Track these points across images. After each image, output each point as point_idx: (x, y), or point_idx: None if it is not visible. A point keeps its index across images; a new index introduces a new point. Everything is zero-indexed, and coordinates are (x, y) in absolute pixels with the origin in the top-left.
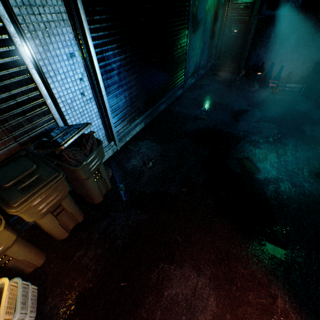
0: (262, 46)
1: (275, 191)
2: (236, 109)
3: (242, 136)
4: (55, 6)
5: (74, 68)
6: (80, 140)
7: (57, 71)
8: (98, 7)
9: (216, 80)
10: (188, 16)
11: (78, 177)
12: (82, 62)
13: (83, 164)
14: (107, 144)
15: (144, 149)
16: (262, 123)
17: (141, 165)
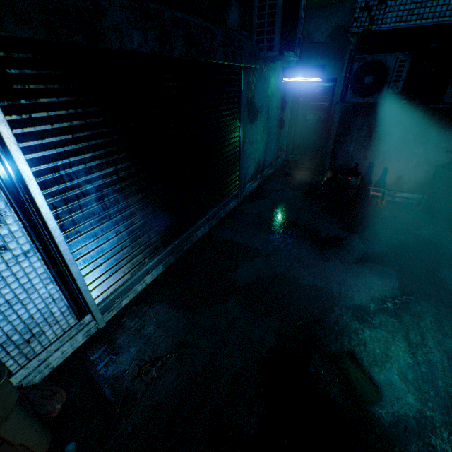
0: (352, 140)
1: None
2: (322, 236)
3: (336, 295)
4: None
5: None
6: None
7: None
8: (46, 98)
9: (290, 183)
10: (239, 103)
11: None
12: (1, 191)
13: None
14: (74, 323)
15: (151, 327)
16: (368, 266)
17: (135, 372)
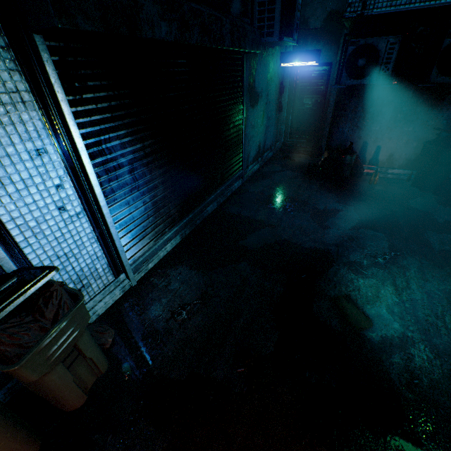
0: (347, 121)
1: (405, 367)
2: (320, 209)
3: (334, 255)
4: (6, 83)
5: (44, 171)
6: (35, 299)
7: (8, 178)
8: (92, 82)
9: (289, 165)
10: (242, 87)
11: (21, 378)
12: (61, 160)
13: (27, 357)
14: (112, 280)
15: (177, 284)
16: (362, 231)
17: (168, 316)
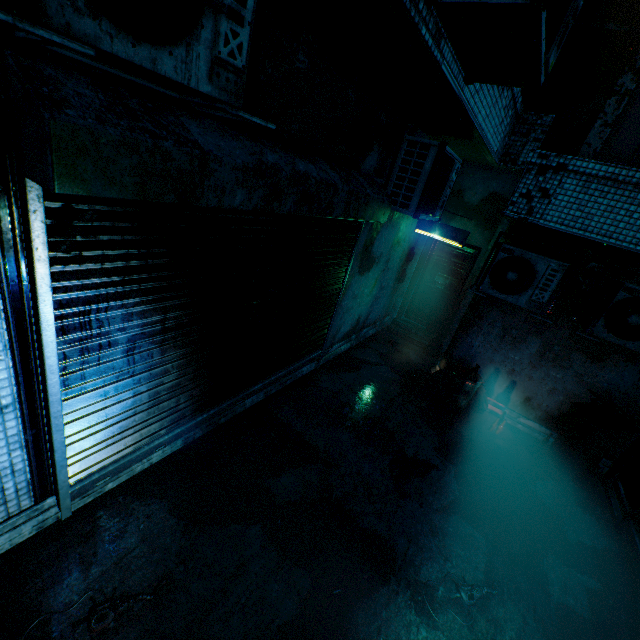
0: (480, 333)
1: None
2: (408, 454)
3: (399, 558)
4: None
5: None
6: None
7: None
8: (108, 235)
9: (392, 357)
10: (351, 252)
11: None
12: (6, 331)
13: None
14: (28, 505)
15: (134, 538)
16: (455, 521)
17: (85, 610)
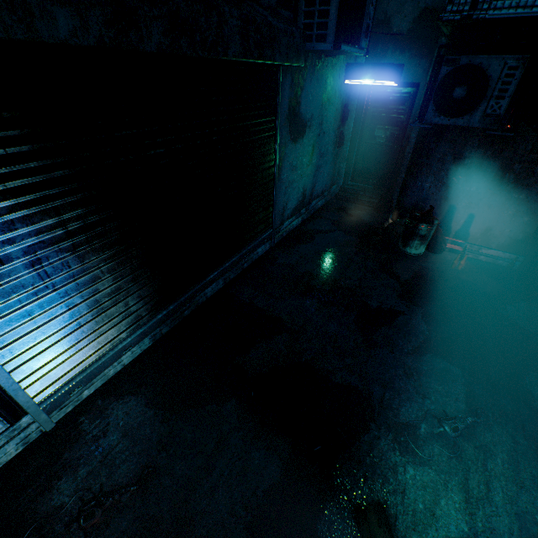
0: (429, 174)
1: None
2: (372, 307)
3: (376, 405)
4: None
5: None
6: None
7: None
8: None
9: (344, 222)
10: (274, 115)
11: None
12: None
13: None
14: (4, 428)
15: (115, 436)
16: (428, 360)
17: (76, 510)
